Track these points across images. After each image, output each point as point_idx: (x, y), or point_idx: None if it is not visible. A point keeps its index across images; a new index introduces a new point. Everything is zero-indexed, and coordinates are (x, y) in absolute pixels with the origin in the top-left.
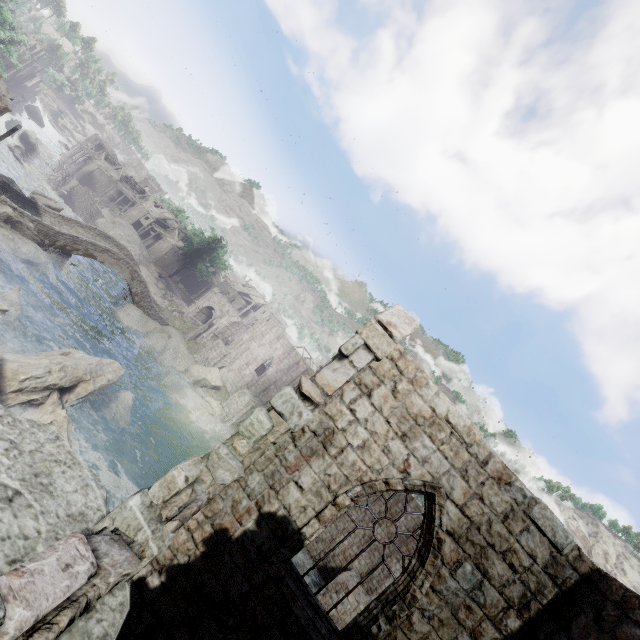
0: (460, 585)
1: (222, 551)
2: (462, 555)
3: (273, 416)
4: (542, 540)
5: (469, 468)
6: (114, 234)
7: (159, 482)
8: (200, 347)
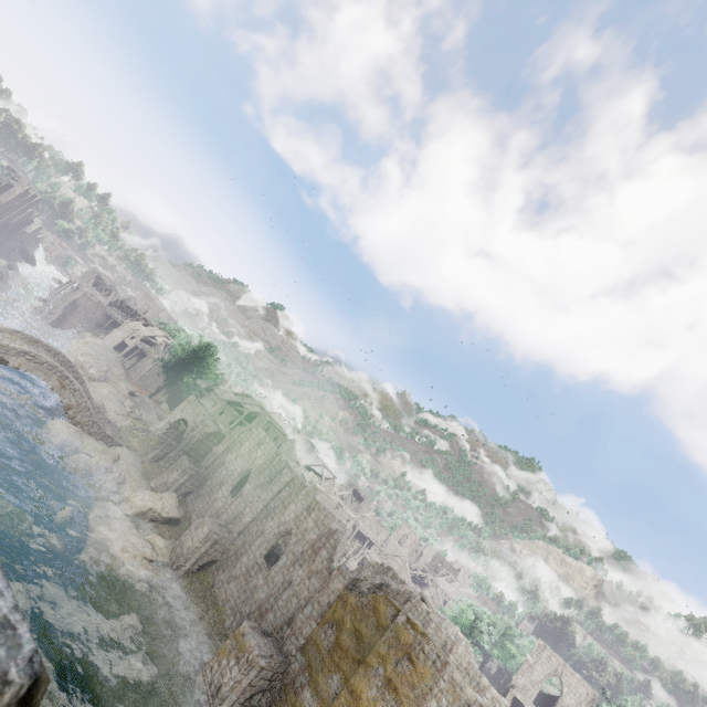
0: None
1: None
2: None
3: None
4: None
5: None
6: (83, 354)
7: None
8: (162, 470)
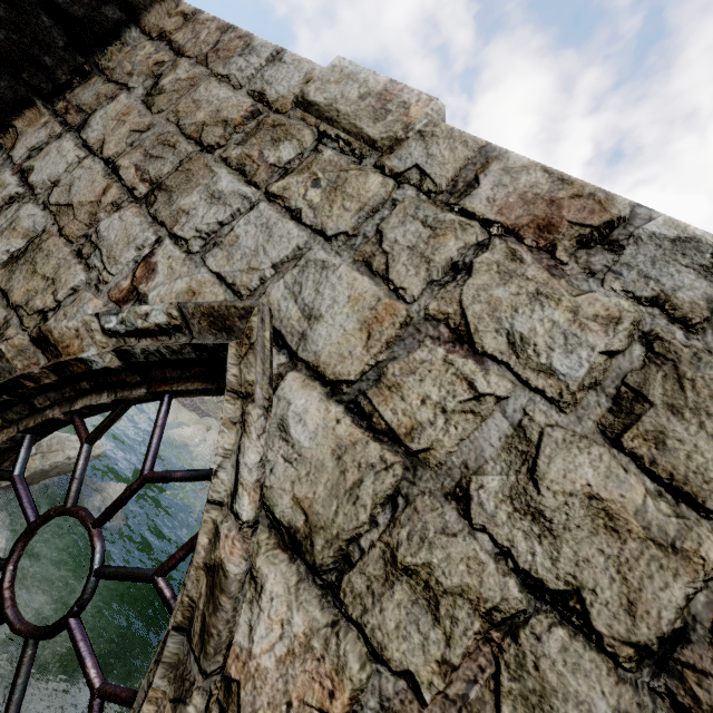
0: None
1: None
2: (358, 681)
3: None
4: None
5: (389, 222)
6: None
7: None
8: None
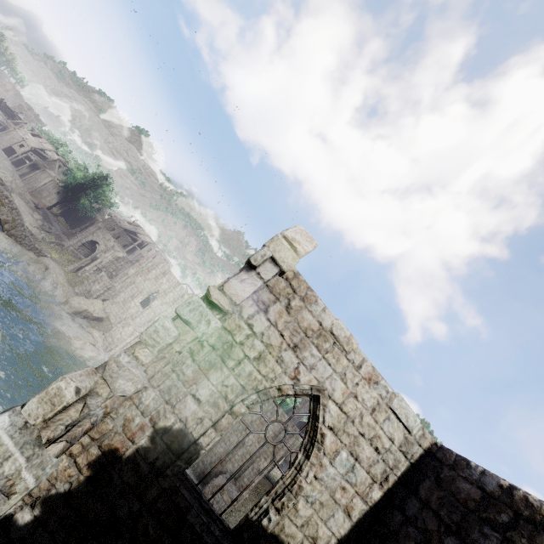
0: (337, 470)
1: (111, 472)
2: (340, 445)
3: (179, 325)
4: (399, 425)
5: (347, 372)
6: None
7: (38, 397)
8: (82, 280)
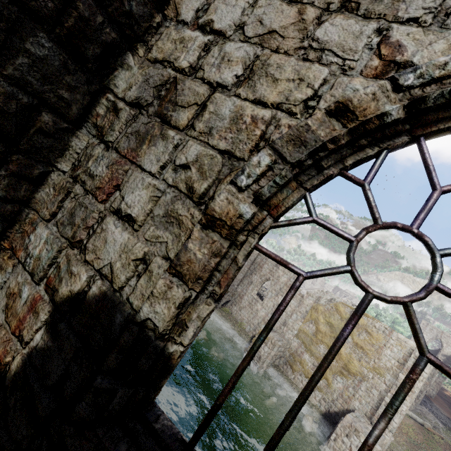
0: None
1: None
2: None
3: None
4: None
5: None
6: None
7: None
8: None
